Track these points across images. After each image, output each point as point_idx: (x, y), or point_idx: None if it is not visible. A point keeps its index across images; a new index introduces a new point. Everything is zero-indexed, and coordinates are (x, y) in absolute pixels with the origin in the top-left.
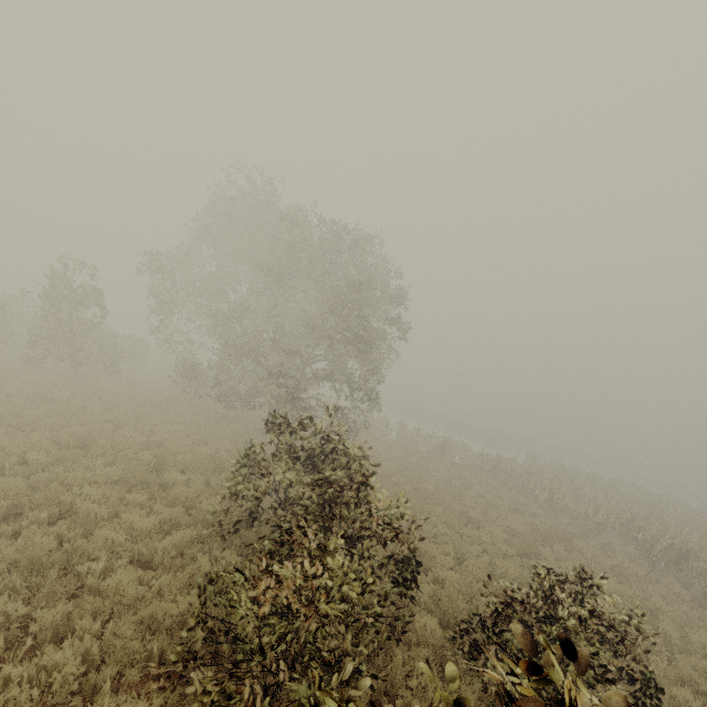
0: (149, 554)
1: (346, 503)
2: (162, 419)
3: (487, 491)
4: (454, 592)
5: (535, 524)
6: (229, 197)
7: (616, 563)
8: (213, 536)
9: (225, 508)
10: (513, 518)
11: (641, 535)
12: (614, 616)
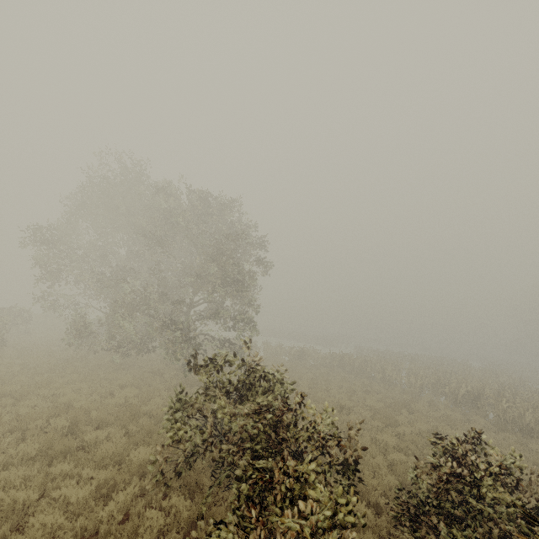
0: (93, 526)
1: (286, 424)
2: (62, 380)
3: (344, 381)
4: (366, 473)
5: (383, 399)
6: (103, 176)
7: (442, 414)
8: (156, 487)
9: (165, 456)
10: (370, 398)
11: (448, 389)
12: (500, 461)
